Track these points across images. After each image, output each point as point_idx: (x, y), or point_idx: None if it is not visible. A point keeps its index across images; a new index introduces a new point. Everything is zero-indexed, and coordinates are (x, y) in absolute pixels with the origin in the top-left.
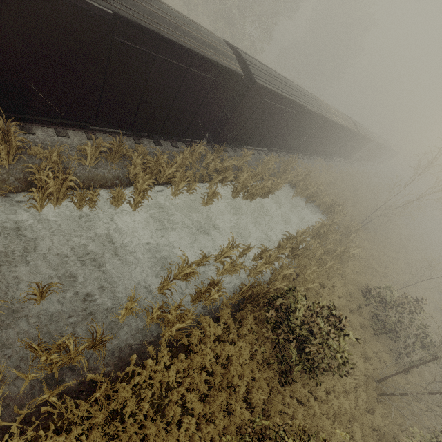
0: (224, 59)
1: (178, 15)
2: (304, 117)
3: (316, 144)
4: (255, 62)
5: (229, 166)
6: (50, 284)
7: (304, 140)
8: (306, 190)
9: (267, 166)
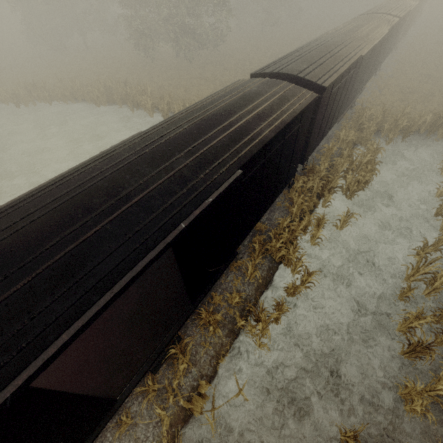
0: (296, 99)
1: (239, 102)
2: (358, 65)
3: (368, 73)
4: (298, 65)
5: (327, 174)
6: (360, 430)
7: (360, 82)
8: (395, 127)
9: (347, 140)
